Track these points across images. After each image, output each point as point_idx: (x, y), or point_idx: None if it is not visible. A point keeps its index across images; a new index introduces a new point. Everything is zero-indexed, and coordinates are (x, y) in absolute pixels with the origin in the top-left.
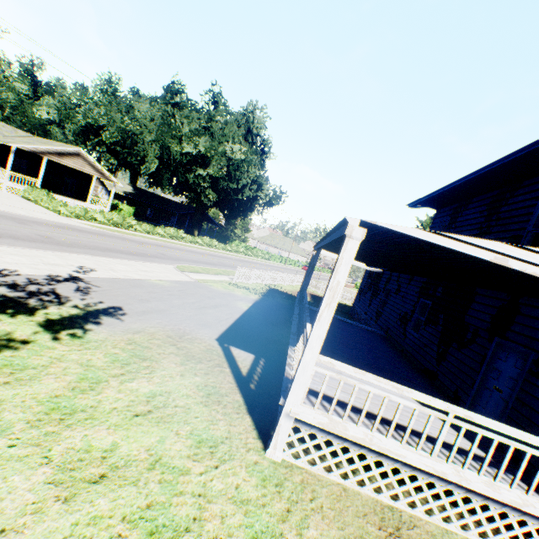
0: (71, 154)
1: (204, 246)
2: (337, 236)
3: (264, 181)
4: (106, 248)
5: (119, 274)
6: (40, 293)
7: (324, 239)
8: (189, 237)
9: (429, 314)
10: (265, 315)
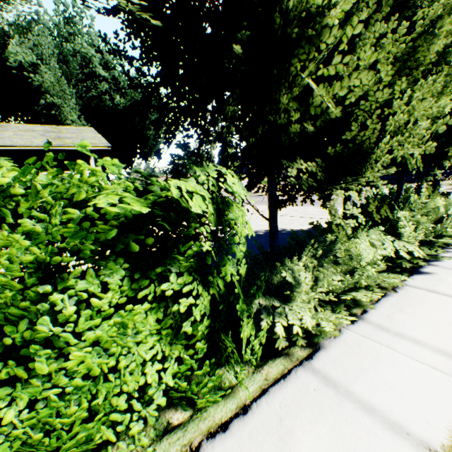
0: None
1: None
2: None
3: None
4: None
5: None
6: None
7: None
8: None
9: None
10: None
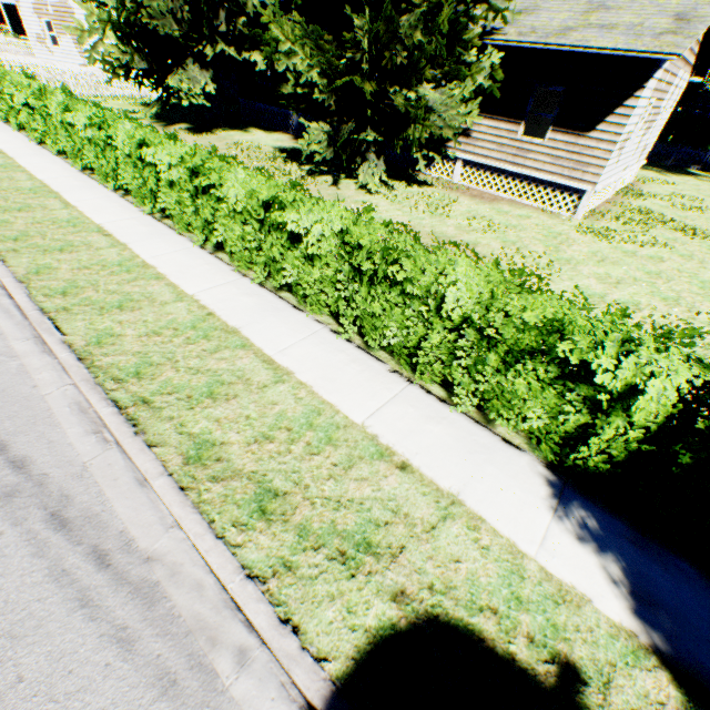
0: None
1: None
2: None
3: None
4: None
5: None
6: None
7: None
8: None
9: None
10: None
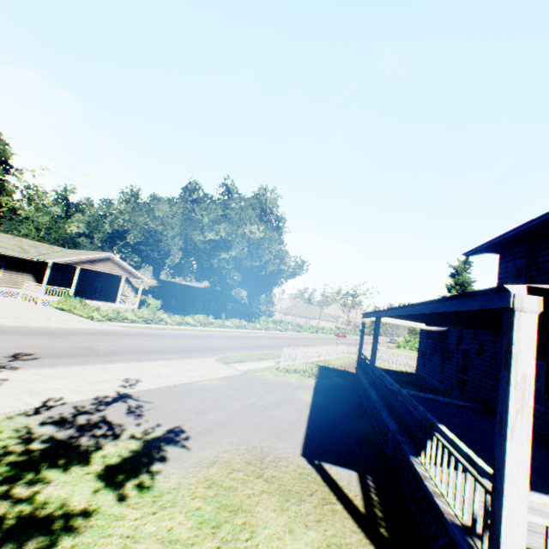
0: (102, 260)
1: (233, 328)
2: (466, 307)
3: (285, 254)
4: (144, 350)
5: (165, 380)
6: (91, 425)
7: (403, 307)
8: (219, 322)
9: (548, 378)
10: (334, 404)
